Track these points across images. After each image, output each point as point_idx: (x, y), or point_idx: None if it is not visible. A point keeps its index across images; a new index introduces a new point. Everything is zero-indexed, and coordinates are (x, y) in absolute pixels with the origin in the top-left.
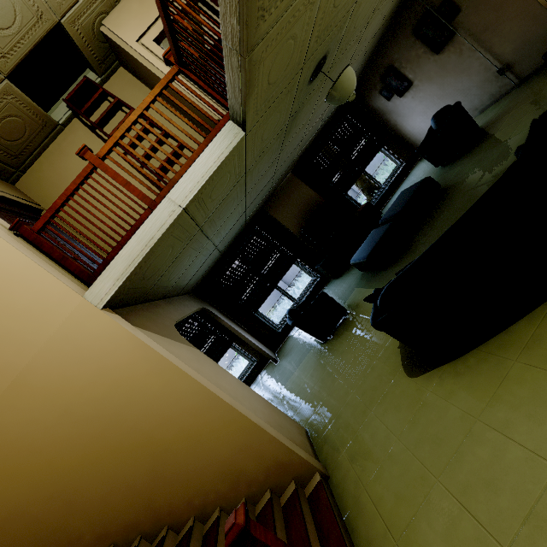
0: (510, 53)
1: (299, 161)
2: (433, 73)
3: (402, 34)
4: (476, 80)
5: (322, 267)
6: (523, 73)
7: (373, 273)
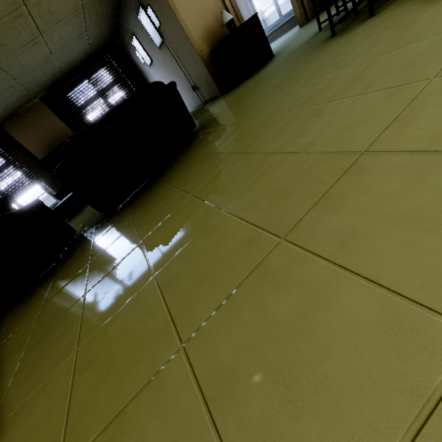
0: (195, 78)
1: (50, 90)
2: (161, 61)
3: (132, 12)
4: (185, 85)
5: (57, 197)
6: (205, 97)
7: (66, 220)
